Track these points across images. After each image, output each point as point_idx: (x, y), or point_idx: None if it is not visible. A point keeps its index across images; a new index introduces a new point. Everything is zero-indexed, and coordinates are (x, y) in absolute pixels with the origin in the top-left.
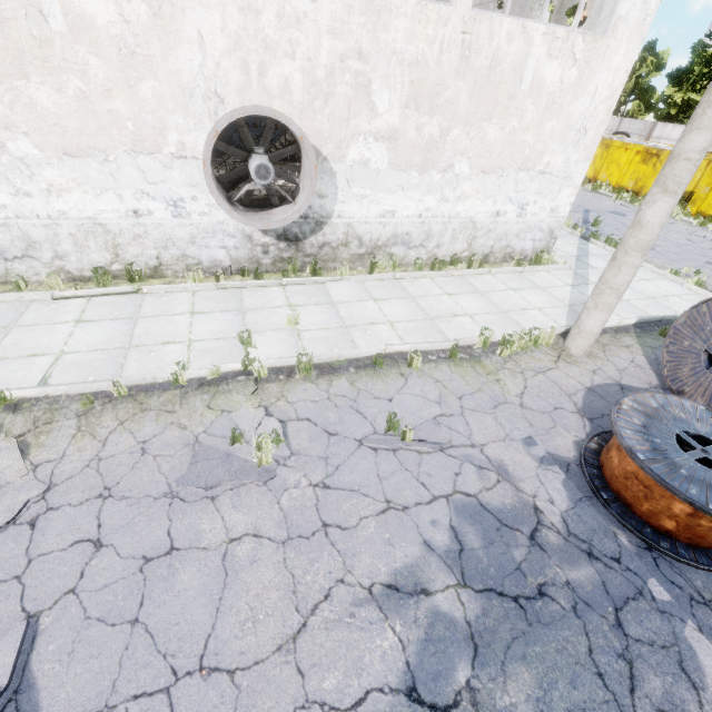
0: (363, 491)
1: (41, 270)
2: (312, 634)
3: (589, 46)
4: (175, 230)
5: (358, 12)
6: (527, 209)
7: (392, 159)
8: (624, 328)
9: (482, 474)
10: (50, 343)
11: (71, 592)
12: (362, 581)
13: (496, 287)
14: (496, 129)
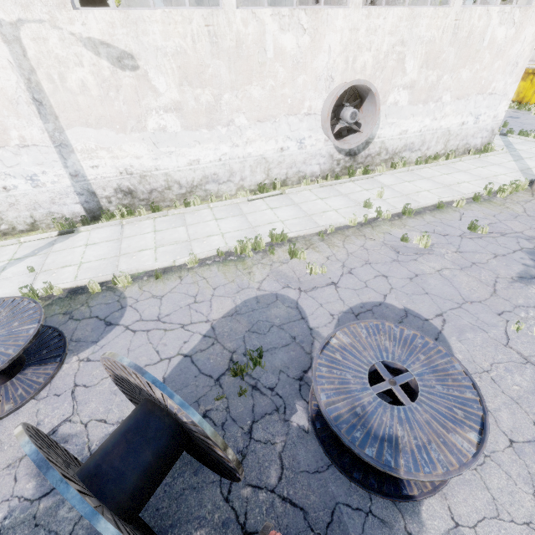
0: (479, 252)
1: (232, 188)
2: (500, 291)
3: (522, 14)
4: (297, 157)
5: (404, 20)
6: (480, 118)
7: (410, 99)
8: None
9: (530, 241)
10: (270, 218)
11: (392, 289)
12: (506, 277)
13: (470, 167)
14: (467, 72)
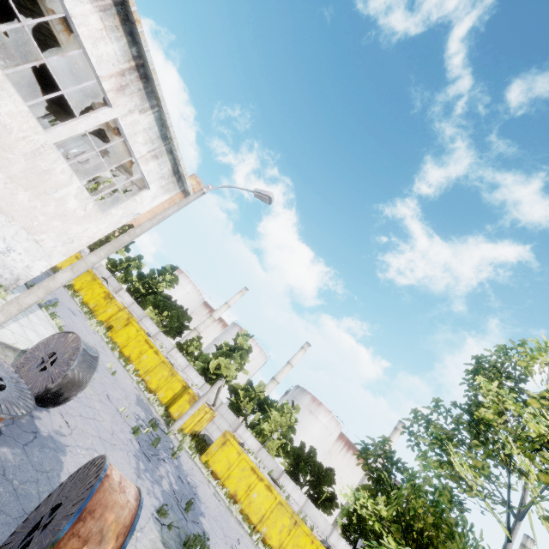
0: None
1: None
2: None
3: (94, 210)
4: None
5: None
6: (12, 254)
7: None
8: (15, 348)
9: None
10: None
11: None
12: None
13: None
14: (26, 198)
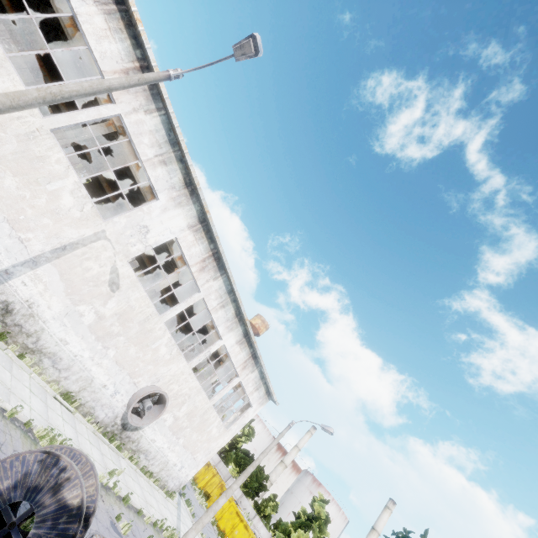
0: None
1: (54, 376)
2: None
3: (224, 430)
4: (104, 398)
5: (197, 389)
6: (183, 469)
7: (171, 424)
8: None
9: None
10: (61, 426)
11: None
12: None
13: (160, 500)
14: (196, 436)
